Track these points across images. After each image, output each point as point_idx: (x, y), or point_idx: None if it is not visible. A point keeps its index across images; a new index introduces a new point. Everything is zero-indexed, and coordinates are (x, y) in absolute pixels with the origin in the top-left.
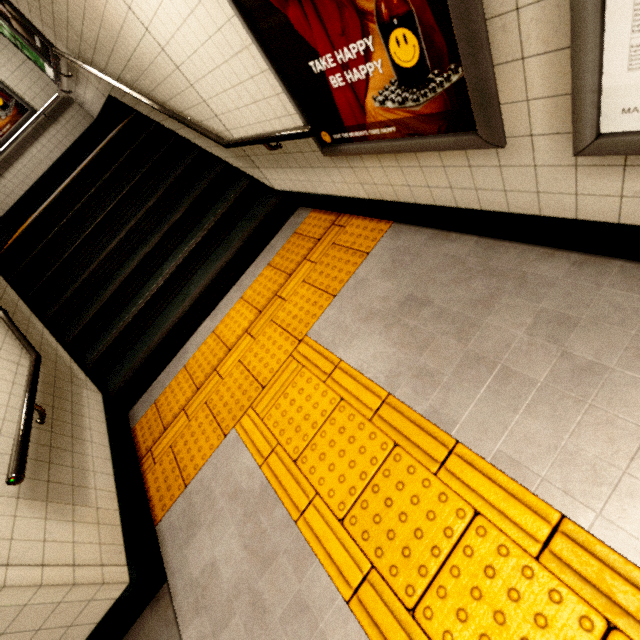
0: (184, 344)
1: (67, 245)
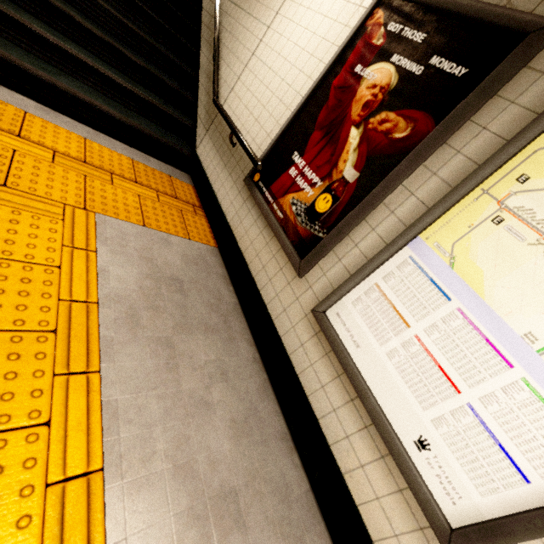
0: None
1: None
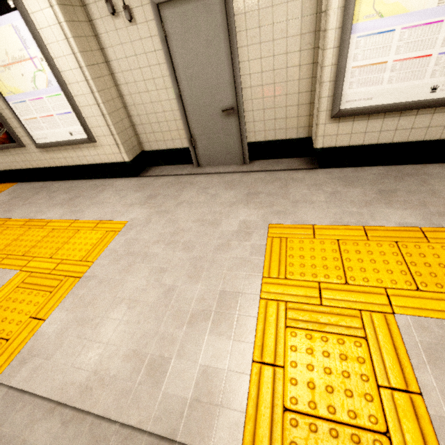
0: None
1: None
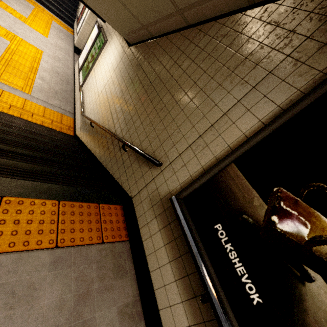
0: (39, 3)
1: None
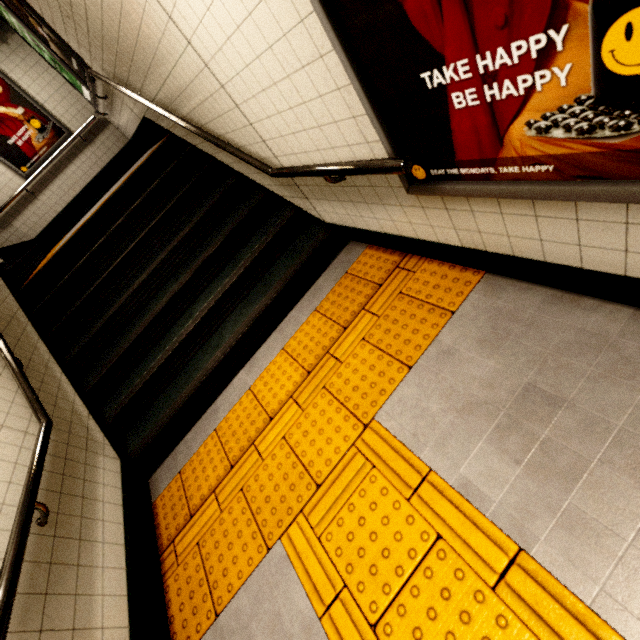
0: (215, 399)
1: (93, 277)
